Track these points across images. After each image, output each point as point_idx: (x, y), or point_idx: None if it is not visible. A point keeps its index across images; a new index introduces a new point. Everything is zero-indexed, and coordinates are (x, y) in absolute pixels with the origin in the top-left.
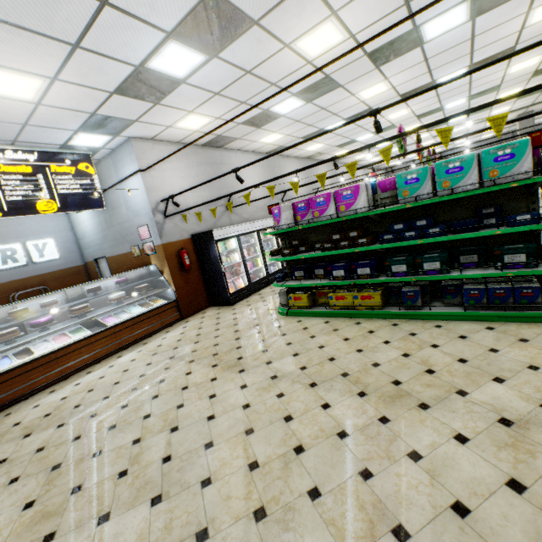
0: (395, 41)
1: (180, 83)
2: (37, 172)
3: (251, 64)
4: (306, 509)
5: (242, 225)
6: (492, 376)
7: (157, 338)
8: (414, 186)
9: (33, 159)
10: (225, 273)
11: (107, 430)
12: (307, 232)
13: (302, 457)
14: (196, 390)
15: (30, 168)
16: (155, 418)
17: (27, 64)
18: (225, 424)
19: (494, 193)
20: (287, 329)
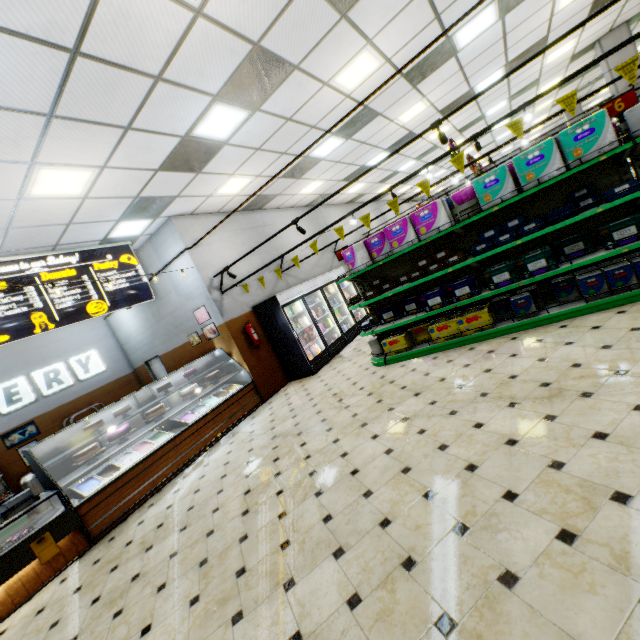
0: (430, 56)
1: (223, 145)
2: (82, 273)
3: (292, 111)
4: (508, 510)
5: (304, 285)
6: None
7: (245, 426)
8: (495, 188)
9: (75, 261)
10: (299, 340)
11: (241, 516)
12: (386, 269)
13: (479, 472)
14: (321, 455)
15: (73, 270)
16: (290, 491)
17: (80, 157)
18: (375, 472)
19: (581, 175)
20: (393, 376)
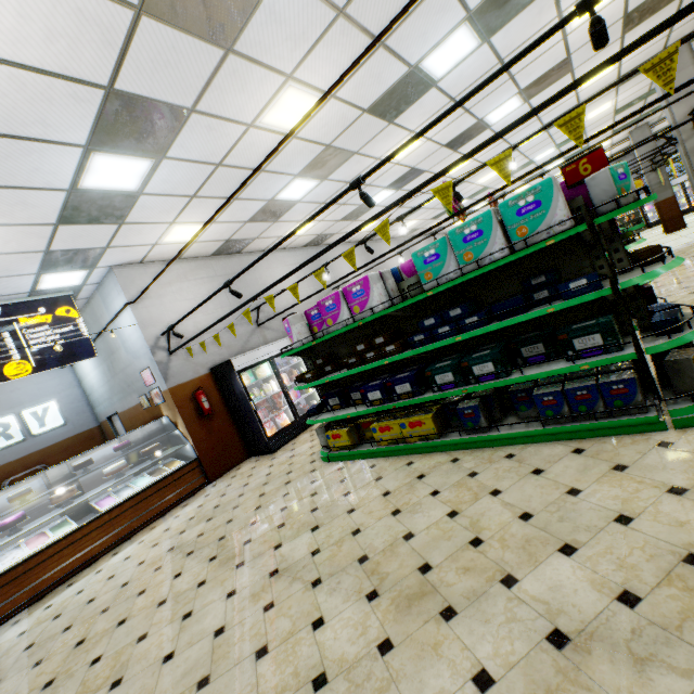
0: (395, 88)
1: (137, 195)
2: (2, 330)
3: (218, 156)
4: None
5: (275, 344)
6: (560, 542)
7: (170, 517)
8: (436, 265)
9: None
10: (259, 410)
11: (40, 691)
12: (335, 344)
13: None
14: (172, 606)
15: None
16: (103, 664)
17: None
18: (180, 670)
19: (544, 254)
20: (321, 485)
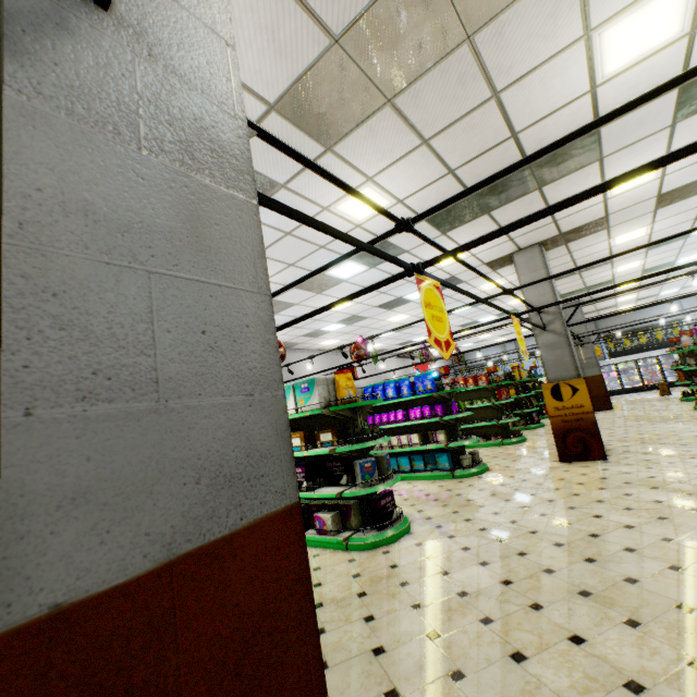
0: None
1: None
2: None
3: None
4: None
5: None
6: None
7: None
8: None
9: None
10: None
11: None
12: None
13: None
14: None
15: None
16: None
17: None
18: None
19: None
20: None
